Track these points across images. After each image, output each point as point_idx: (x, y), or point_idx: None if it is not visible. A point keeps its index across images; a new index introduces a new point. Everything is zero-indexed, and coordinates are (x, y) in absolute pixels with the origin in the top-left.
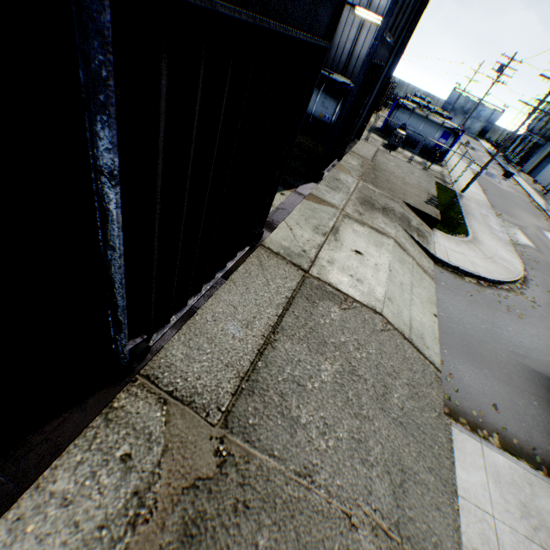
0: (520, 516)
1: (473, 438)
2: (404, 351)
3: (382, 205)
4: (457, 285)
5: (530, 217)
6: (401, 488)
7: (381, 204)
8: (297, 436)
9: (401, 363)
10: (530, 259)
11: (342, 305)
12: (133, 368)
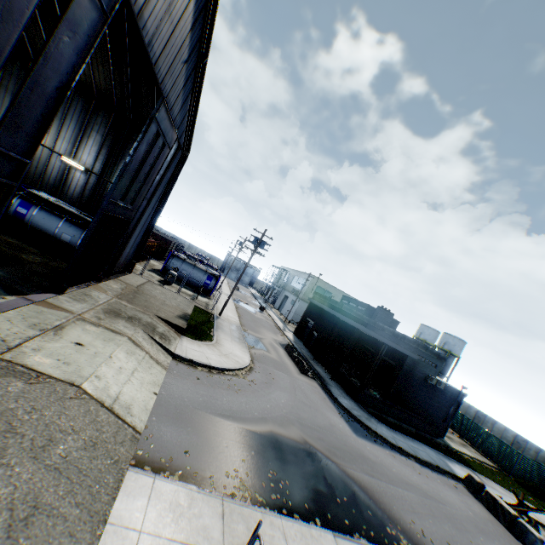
0: (171, 524)
1: (149, 475)
2: (97, 415)
3: (130, 315)
4: (189, 373)
5: (271, 333)
6: (25, 521)
7: (129, 314)
8: None
9: (88, 424)
10: (261, 356)
11: (31, 380)
12: None
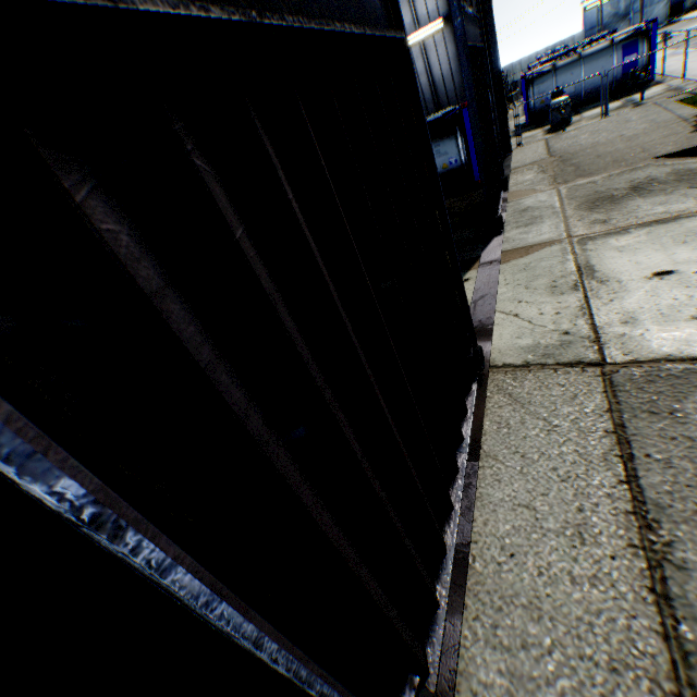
0: None
1: None
2: None
3: (626, 187)
4: None
5: None
6: None
7: (620, 187)
8: None
9: None
10: None
11: None
12: None
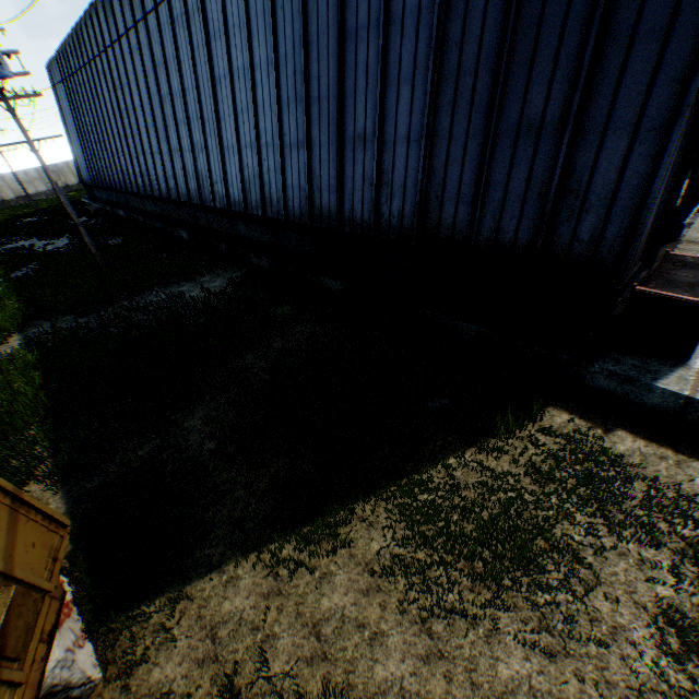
0: None
1: None
2: None
3: None
4: None
5: None
6: None
7: None
8: None
9: None
10: None
11: None
12: (677, 236)
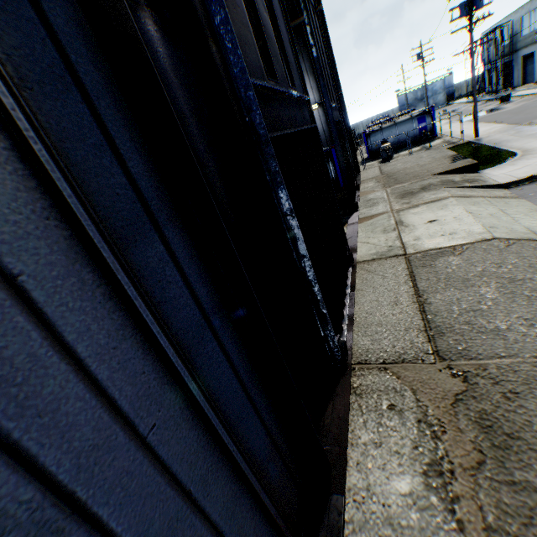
0: None
1: None
2: None
3: (419, 188)
4: None
5: None
6: None
7: (416, 188)
8: (509, 338)
9: None
10: None
11: (454, 253)
12: (346, 360)
